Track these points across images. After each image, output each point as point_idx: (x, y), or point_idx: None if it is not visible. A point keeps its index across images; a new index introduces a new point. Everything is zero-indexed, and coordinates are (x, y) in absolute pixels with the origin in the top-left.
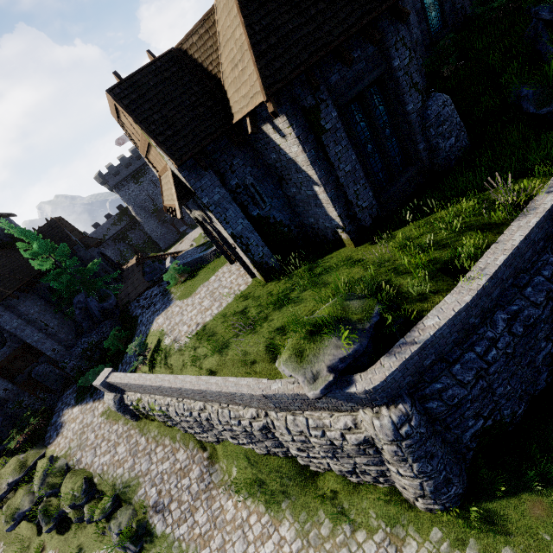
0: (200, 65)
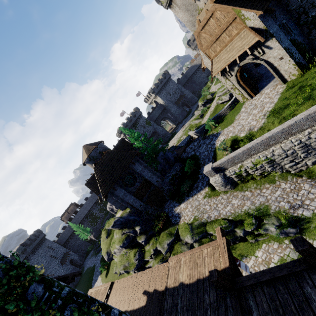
0: None
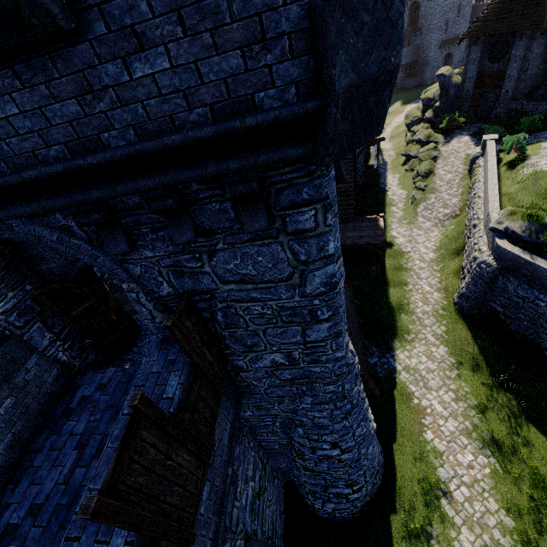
0: None
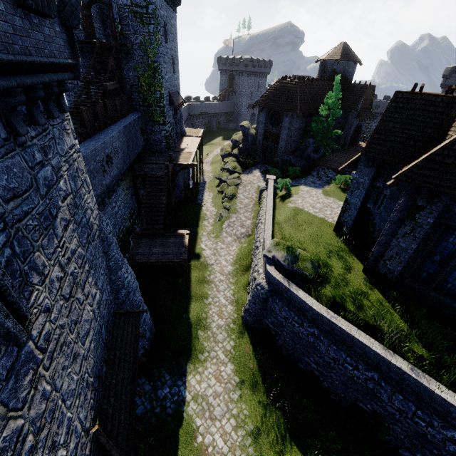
0: (454, 120)
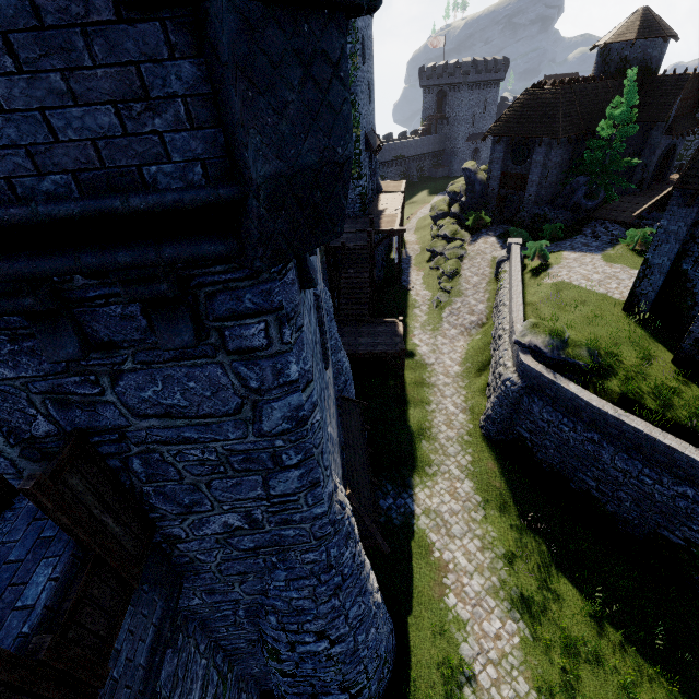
0: None
